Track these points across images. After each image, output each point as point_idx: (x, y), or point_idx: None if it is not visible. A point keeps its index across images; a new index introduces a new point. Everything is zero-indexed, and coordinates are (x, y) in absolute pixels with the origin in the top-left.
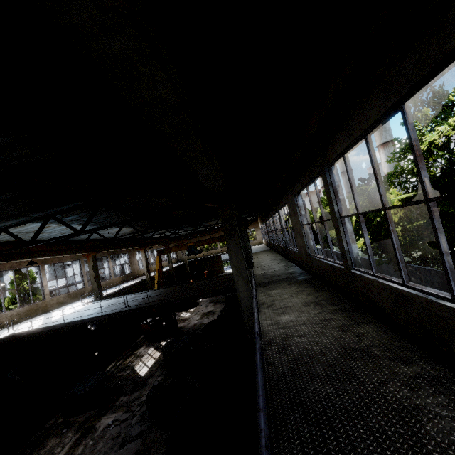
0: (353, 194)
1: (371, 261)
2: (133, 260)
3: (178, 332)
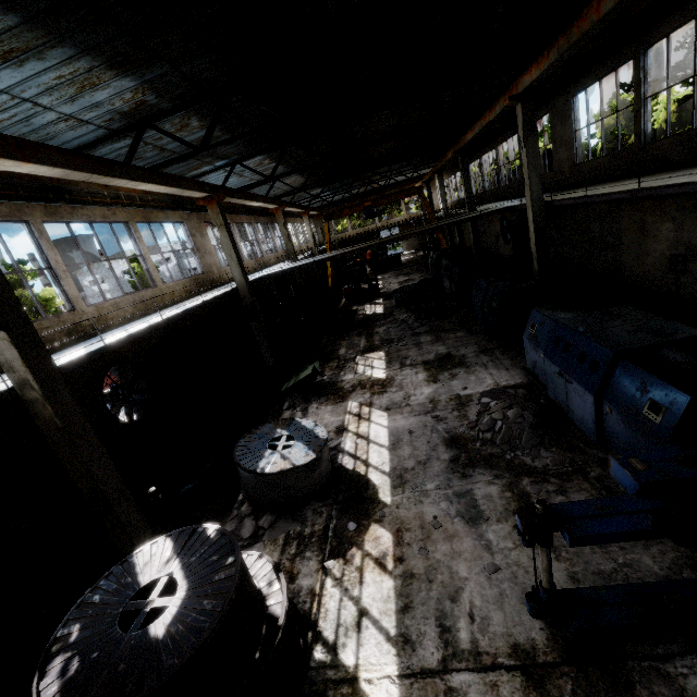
0: (668, 71)
1: (667, 126)
2: None
3: (384, 295)
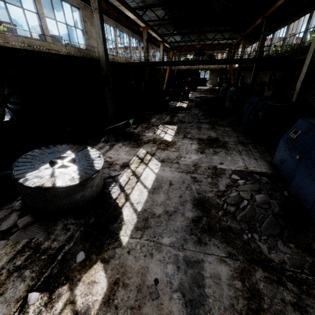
0: None
1: None
2: (149, 53)
3: (190, 100)
